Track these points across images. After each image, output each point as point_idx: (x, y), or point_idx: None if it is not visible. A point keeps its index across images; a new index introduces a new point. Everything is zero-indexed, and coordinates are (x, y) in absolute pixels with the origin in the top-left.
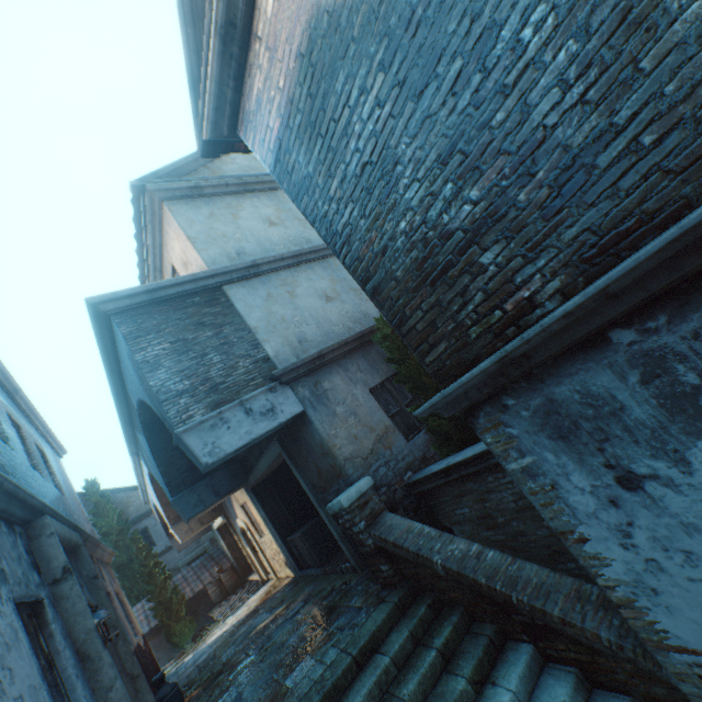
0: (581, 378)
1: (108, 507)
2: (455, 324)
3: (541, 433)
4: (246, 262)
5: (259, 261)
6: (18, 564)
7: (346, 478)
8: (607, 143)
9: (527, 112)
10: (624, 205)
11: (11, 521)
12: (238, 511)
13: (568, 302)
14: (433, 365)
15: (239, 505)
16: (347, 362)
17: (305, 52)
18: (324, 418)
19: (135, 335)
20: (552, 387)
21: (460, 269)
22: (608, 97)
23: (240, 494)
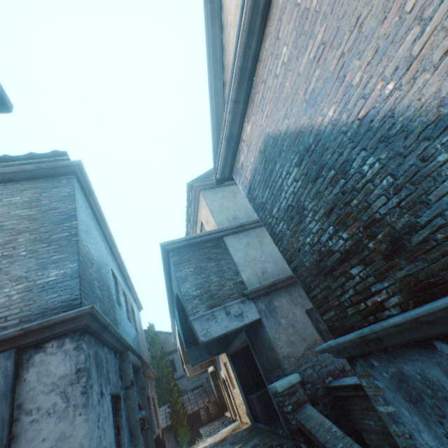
0: (420, 365)
1: (156, 341)
2: (338, 302)
3: (397, 393)
4: (237, 224)
5: (244, 223)
6: (115, 374)
7: (283, 370)
8: (415, 230)
9: (369, 203)
10: (431, 267)
11: (116, 351)
12: (222, 366)
13: (395, 318)
14: (327, 322)
15: (222, 362)
16: (291, 289)
17: (262, 150)
18: (272, 325)
19: (178, 262)
20: (401, 364)
21: (339, 272)
22: (412, 207)
23: (224, 355)
